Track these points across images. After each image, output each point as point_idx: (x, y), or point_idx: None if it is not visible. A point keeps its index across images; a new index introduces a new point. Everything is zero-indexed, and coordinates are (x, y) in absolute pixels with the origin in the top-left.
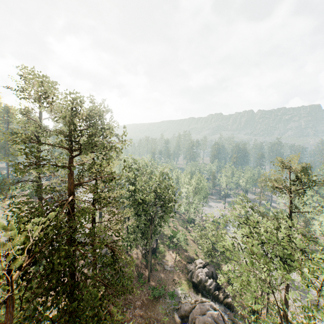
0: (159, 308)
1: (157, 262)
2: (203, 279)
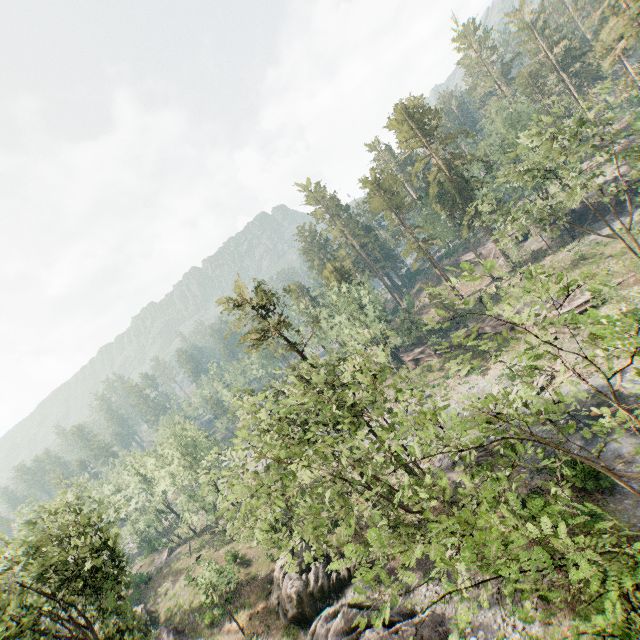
0: None
1: None
2: (301, 588)
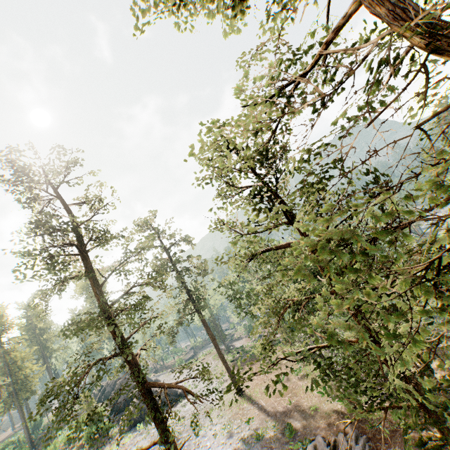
0: None
1: None
2: None
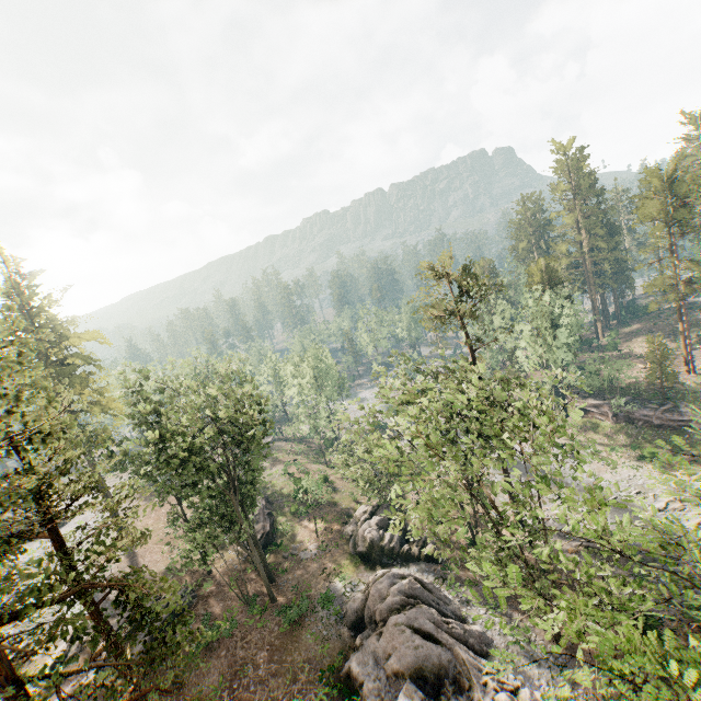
0: (308, 637)
1: (283, 557)
2: (376, 538)
